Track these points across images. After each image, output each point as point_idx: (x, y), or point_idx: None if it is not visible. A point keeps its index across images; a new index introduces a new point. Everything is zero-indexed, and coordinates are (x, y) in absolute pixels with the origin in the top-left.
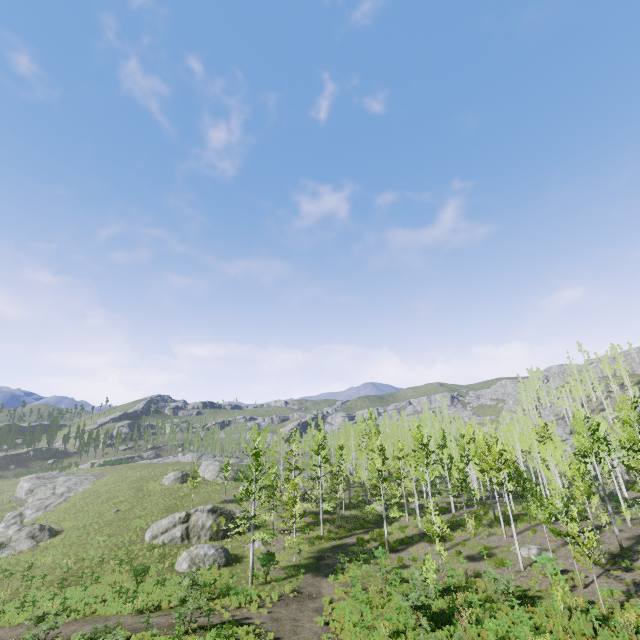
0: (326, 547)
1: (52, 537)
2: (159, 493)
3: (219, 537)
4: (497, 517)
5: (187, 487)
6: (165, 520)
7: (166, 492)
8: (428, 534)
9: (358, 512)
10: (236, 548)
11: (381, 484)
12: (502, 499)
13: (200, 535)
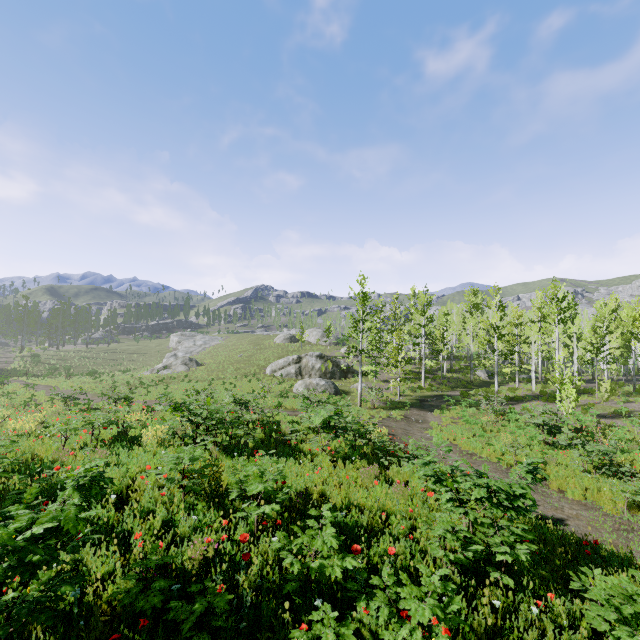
0: (428, 395)
1: (198, 366)
2: (273, 348)
3: (327, 378)
4: (638, 389)
5: (295, 346)
6: (281, 360)
7: (278, 347)
8: (544, 396)
9: (460, 376)
10: (343, 386)
11: (495, 341)
12: (639, 382)
13: (311, 374)
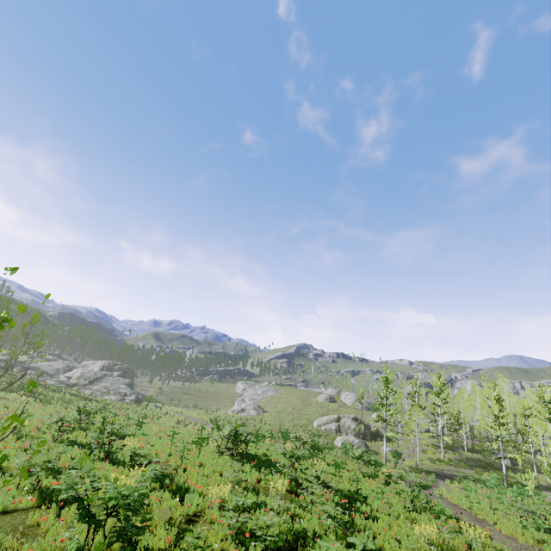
0: (445, 467)
1: (264, 413)
2: (316, 405)
3: (360, 438)
4: None
5: (334, 405)
6: (325, 417)
7: (321, 405)
8: None
9: (480, 456)
10: (372, 447)
11: (498, 428)
12: None
13: (347, 432)
